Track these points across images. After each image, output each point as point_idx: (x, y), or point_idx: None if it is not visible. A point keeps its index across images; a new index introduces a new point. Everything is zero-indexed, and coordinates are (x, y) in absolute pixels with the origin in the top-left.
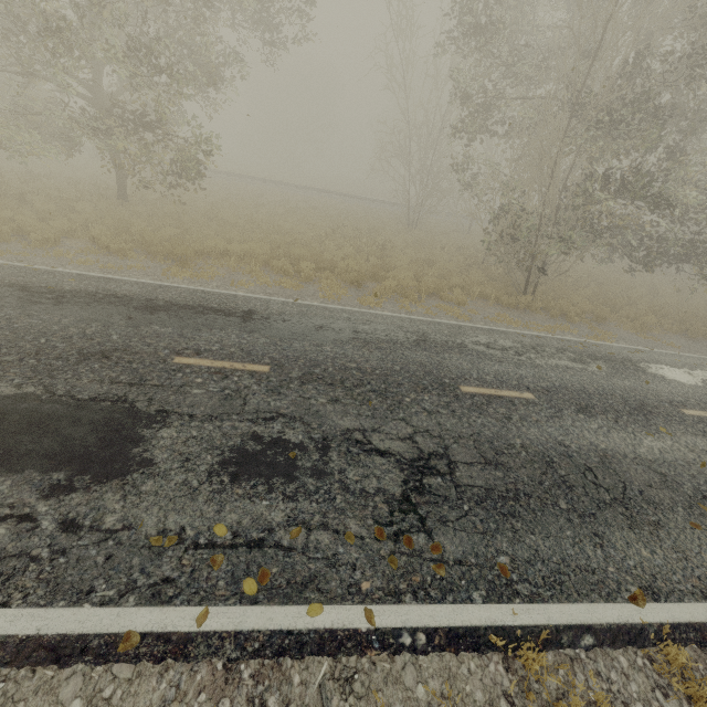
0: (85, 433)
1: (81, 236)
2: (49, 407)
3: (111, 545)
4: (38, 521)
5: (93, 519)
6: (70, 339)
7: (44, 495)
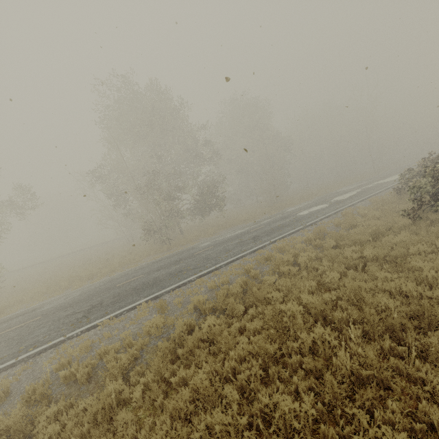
0: None
1: None
2: None
3: None
4: None
5: None
6: None
7: None
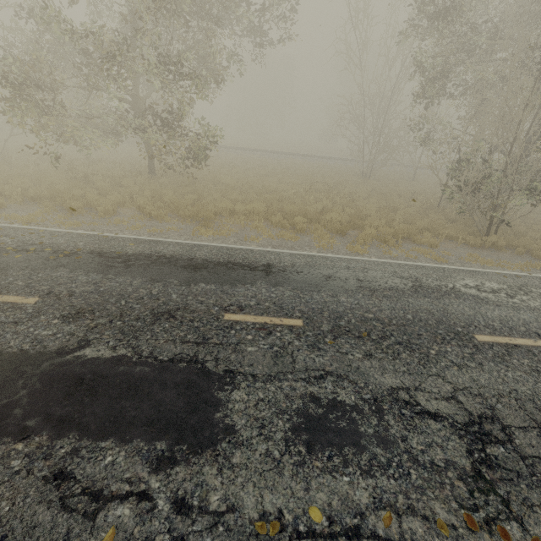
0: (173, 397)
1: (129, 206)
2: (139, 369)
3: (221, 531)
4: (154, 500)
5: (199, 498)
6: (142, 300)
7: (153, 468)
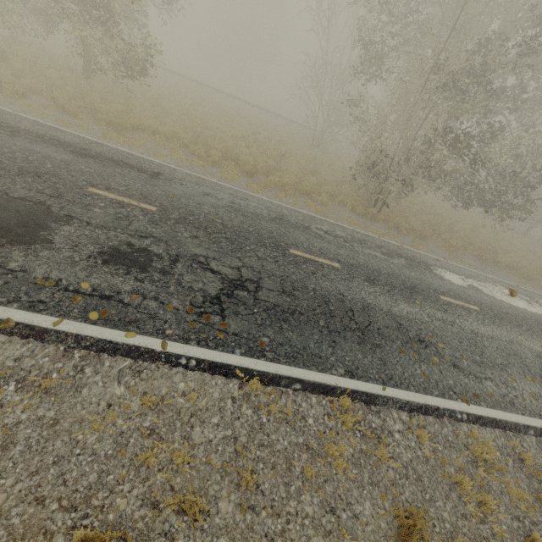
0: (9, 216)
1: (45, 96)
2: None
3: (10, 277)
4: None
5: (1, 262)
6: (14, 160)
7: None
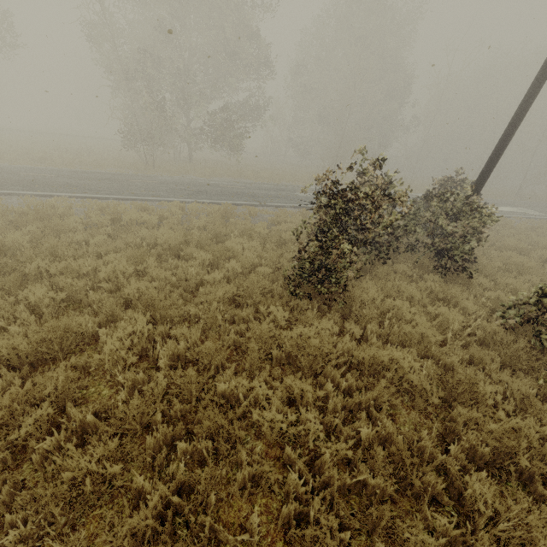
0: None
1: None
2: None
3: None
4: None
5: None
6: None
7: None
